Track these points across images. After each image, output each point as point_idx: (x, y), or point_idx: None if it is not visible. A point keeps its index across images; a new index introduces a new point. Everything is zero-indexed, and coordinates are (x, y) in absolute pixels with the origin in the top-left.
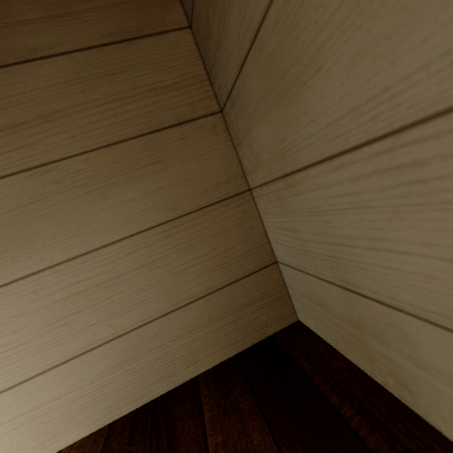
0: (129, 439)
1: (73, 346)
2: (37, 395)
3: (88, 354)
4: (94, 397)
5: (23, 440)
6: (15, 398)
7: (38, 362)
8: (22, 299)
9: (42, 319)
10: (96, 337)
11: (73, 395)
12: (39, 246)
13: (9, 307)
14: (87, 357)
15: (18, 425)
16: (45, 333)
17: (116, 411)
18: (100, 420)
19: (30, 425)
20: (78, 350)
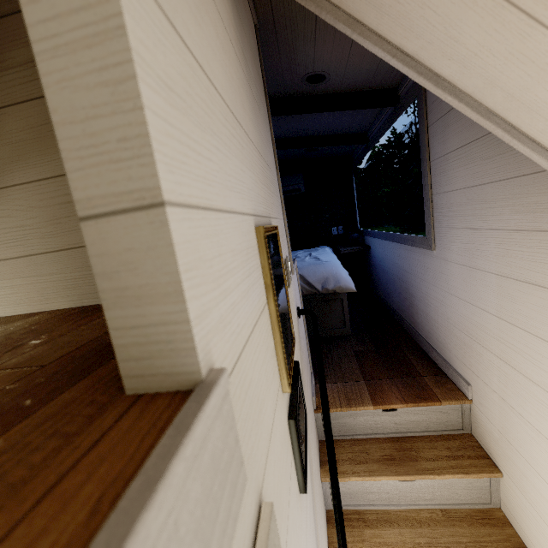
0: (77, 312)
1: (63, 241)
2: (40, 267)
3: (72, 250)
4: (73, 283)
5: (31, 294)
6: (29, 264)
7: (42, 245)
8: (36, 196)
9: (47, 215)
10: (78, 240)
11: (60, 276)
12: (48, 159)
13: (29, 200)
14: (71, 253)
15: (29, 283)
16: (48, 225)
17: (85, 300)
18: (75, 301)
19: (35, 285)
20: (66, 245)
